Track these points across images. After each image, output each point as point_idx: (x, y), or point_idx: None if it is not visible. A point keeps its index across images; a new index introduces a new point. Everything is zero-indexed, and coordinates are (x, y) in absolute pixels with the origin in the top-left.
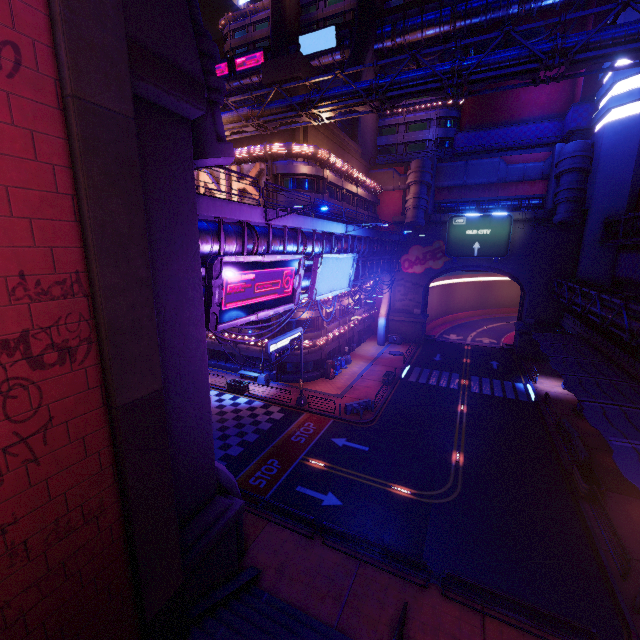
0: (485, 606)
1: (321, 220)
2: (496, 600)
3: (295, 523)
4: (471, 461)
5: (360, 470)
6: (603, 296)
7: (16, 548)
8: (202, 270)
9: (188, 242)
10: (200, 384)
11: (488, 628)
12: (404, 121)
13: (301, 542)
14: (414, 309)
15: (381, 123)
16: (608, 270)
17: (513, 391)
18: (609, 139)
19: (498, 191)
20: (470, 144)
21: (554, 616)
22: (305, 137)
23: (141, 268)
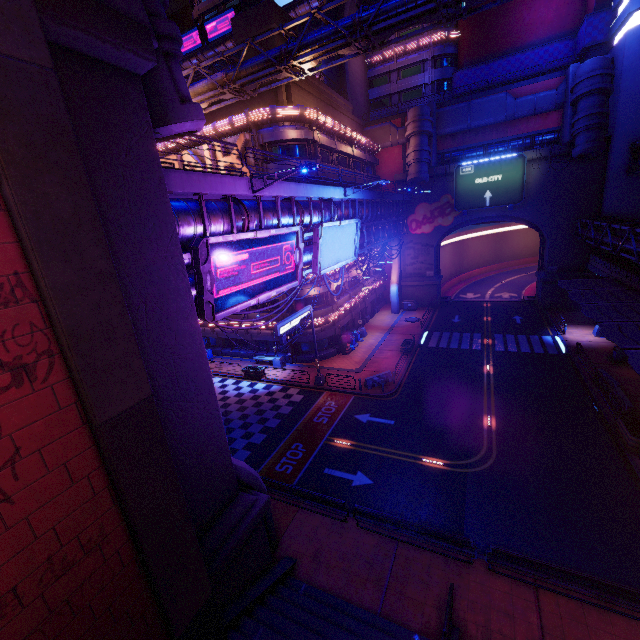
0: (537, 579)
1: (316, 186)
2: (549, 572)
3: (326, 508)
4: (504, 424)
5: (388, 445)
6: (638, 230)
7: (3, 598)
8: (189, 256)
9: (161, 224)
10: (202, 381)
11: (543, 602)
12: (395, 67)
13: (334, 527)
14: (426, 272)
15: (371, 73)
16: (638, 202)
17: (541, 345)
18: (632, 49)
19: (507, 130)
20: (471, 82)
21: (617, 586)
22: (289, 98)
23: (99, 260)
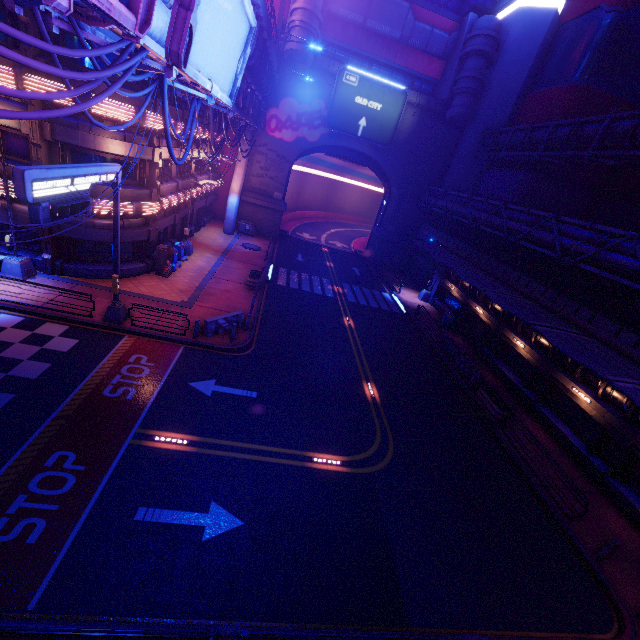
0: None
1: None
2: None
3: None
4: (386, 394)
5: (255, 438)
6: (513, 206)
7: None
8: None
9: None
10: None
11: None
12: None
13: None
14: (275, 192)
15: None
16: (471, 186)
17: (384, 302)
18: (516, 31)
19: (397, 55)
20: None
21: None
22: None
23: None
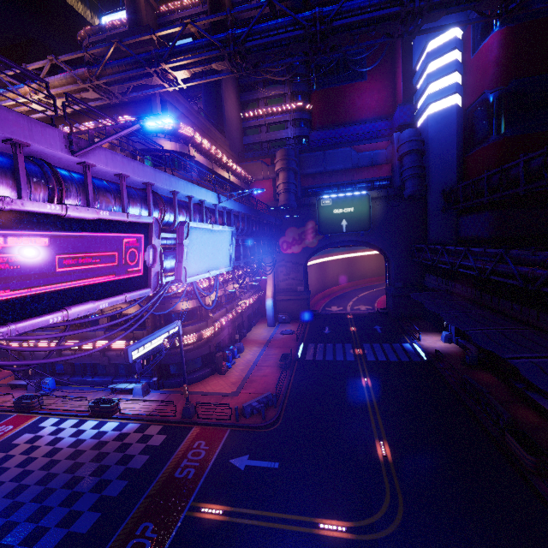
0: None
1: (183, 180)
2: None
3: None
4: (399, 451)
5: (273, 506)
6: (474, 249)
7: None
8: None
9: None
10: None
11: None
12: (265, 122)
13: None
14: (298, 287)
15: (245, 125)
16: (453, 233)
17: (404, 353)
18: (433, 127)
19: (354, 175)
20: (323, 140)
21: None
22: None
23: None
